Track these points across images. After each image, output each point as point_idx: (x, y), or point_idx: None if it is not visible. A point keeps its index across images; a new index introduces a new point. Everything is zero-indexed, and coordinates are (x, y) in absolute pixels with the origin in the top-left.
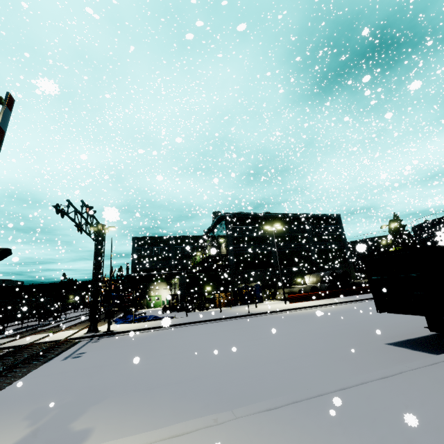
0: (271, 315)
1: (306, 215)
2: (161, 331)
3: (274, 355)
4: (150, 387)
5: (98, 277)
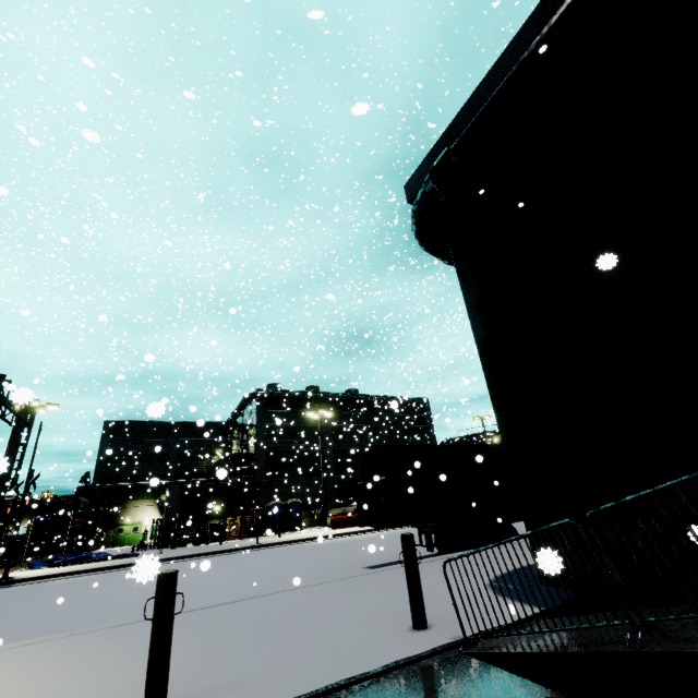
0: (289, 546)
1: (380, 398)
2: (98, 575)
3: (217, 588)
4: (7, 632)
5: (5, 487)
